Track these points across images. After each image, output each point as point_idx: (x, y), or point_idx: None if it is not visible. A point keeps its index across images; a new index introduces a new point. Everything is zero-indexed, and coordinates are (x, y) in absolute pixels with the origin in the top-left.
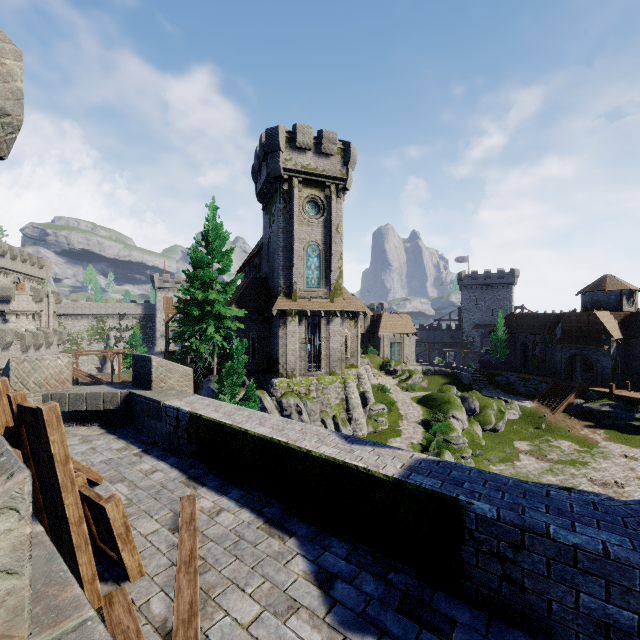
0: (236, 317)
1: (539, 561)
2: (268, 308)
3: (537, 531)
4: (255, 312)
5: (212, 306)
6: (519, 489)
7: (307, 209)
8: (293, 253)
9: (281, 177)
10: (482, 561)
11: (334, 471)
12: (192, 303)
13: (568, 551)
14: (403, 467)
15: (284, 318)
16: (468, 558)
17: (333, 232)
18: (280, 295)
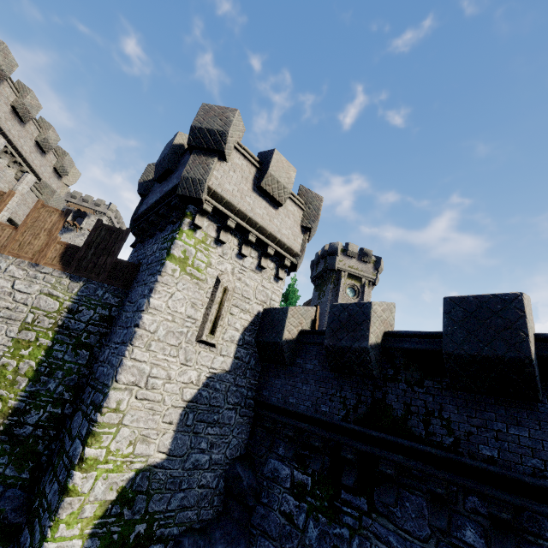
0: None
1: None
2: None
3: None
4: None
5: None
6: None
7: (347, 292)
8: None
9: (334, 270)
10: None
11: None
12: None
13: None
14: None
15: None
16: None
17: None
18: None
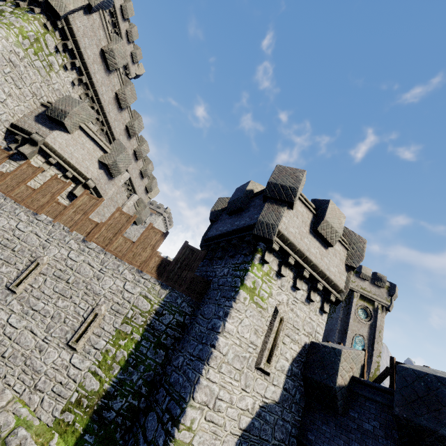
0: None
1: None
2: None
3: None
4: None
5: None
6: None
7: (359, 312)
8: (346, 336)
9: None
10: None
11: None
12: None
13: None
14: None
15: None
16: None
17: (376, 334)
18: None
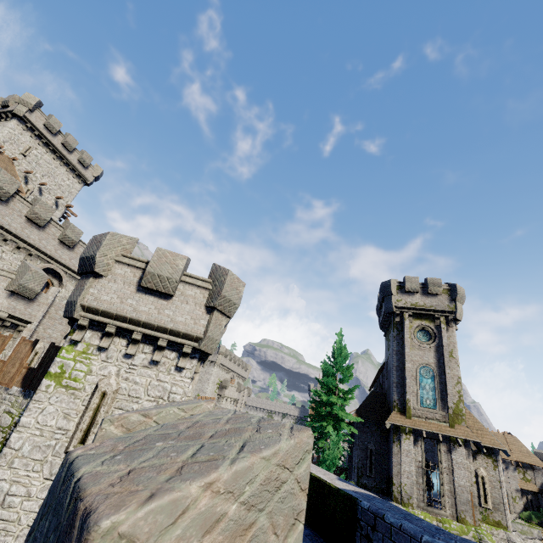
0: (356, 425)
1: (380, 538)
2: (384, 421)
3: (379, 515)
4: (373, 423)
5: (332, 408)
6: (404, 513)
7: (418, 336)
8: (405, 372)
9: (394, 312)
10: (362, 542)
11: (318, 485)
12: (319, 403)
13: (389, 528)
14: (350, 489)
15: (398, 434)
16: (357, 541)
17: (445, 356)
18: (394, 410)
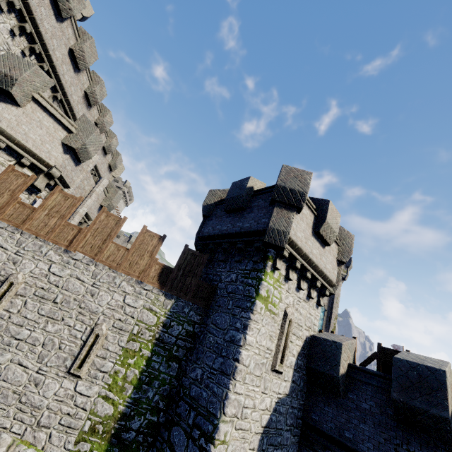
0: None
1: None
2: None
3: None
4: None
5: None
6: None
7: None
8: None
9: None
10: None
11: None
12: None
13: None
14: None
15: None
16: None
17: (335, 301)
18: None
